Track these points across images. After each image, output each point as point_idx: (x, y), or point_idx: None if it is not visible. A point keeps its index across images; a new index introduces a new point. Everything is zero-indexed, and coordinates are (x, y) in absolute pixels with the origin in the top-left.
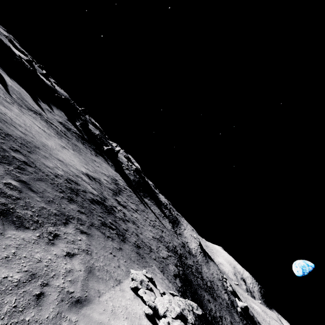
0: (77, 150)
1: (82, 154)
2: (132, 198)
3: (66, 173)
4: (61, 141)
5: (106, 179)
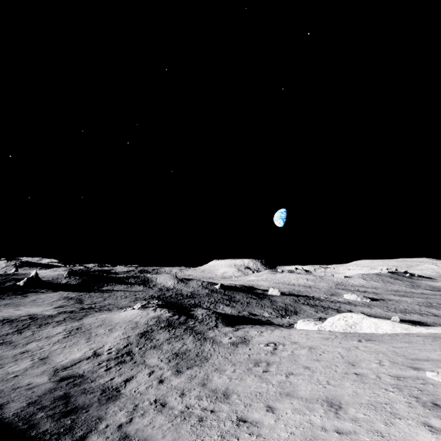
0: (16, 305)
1: (23, 305)
2: (94, 296)
3: (56, 312)
4: (7, 309)
5: (62, 302)
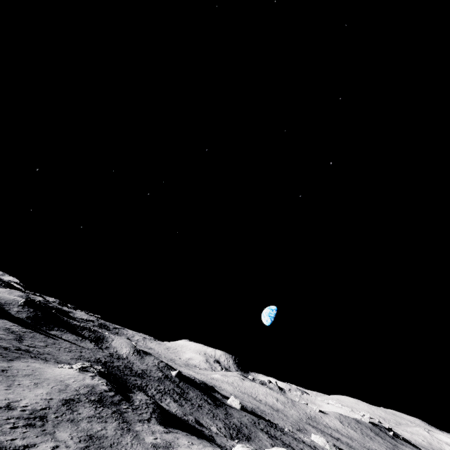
0: None
1: None
2: (37, 338)
3: None
4: None
5: (1, 332)
